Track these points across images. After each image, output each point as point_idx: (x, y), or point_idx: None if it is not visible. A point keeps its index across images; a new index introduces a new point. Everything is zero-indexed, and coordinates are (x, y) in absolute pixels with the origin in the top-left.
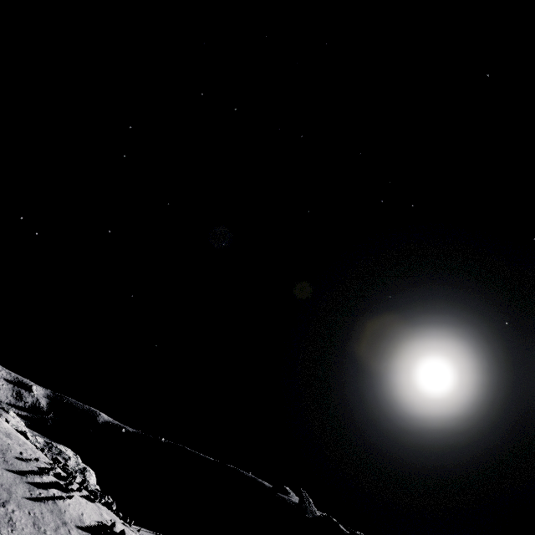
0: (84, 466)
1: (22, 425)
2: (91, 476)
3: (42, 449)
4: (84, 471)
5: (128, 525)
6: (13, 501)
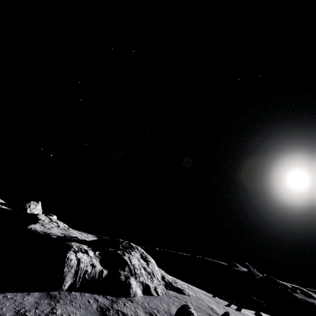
0: None
1: None
2: None
3: None
4: None
5: None
6: None
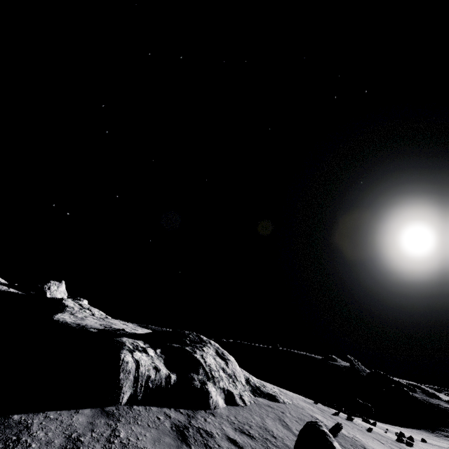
0: None
1: None
2: None
3: None
4: None
5: None
6: (373, 437)
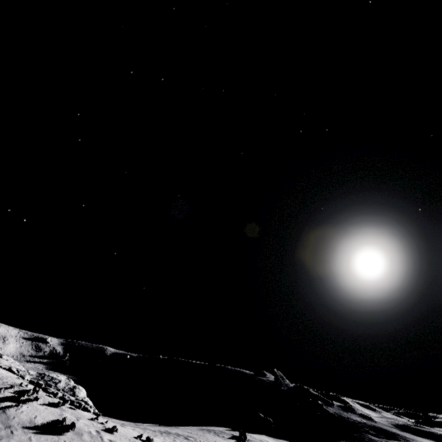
0: (74, 385)
1: (17, 364)
2: (80, 391)
3: (22, 377)
4: (73, 389)
5: (138, 424)
6: None
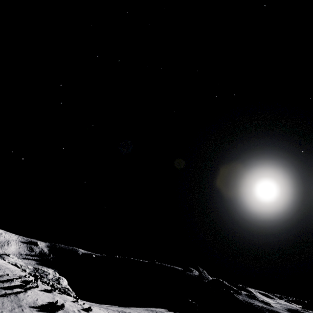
0: (59, 277)
1: (20, 261)
2: (63, 281)
3: (24, 270)
4: (58, 279)
5: (101, 305)
6: None
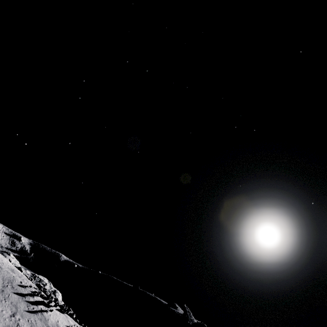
0: (55, 289)
1: (18, 262)
2: (59, 295)
3: (31, 279)
4: (54, 292)
5: None
6: (19, 313)
